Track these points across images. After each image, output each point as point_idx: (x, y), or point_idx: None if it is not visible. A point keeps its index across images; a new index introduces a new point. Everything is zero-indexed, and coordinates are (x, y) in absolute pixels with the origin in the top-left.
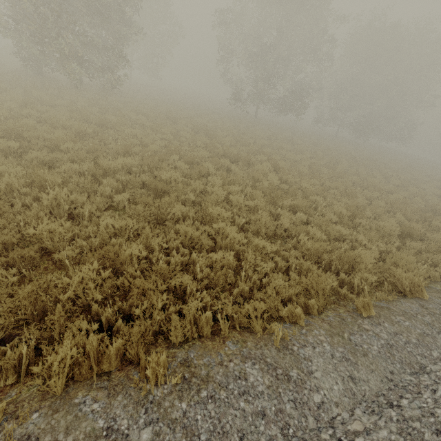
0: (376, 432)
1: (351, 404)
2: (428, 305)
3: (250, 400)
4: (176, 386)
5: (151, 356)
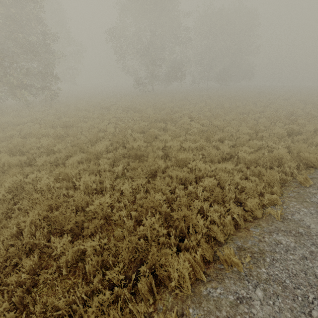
0: None
1: None
2: None
3: (292, 253)
4: (249, 262)
5: (226, 251)
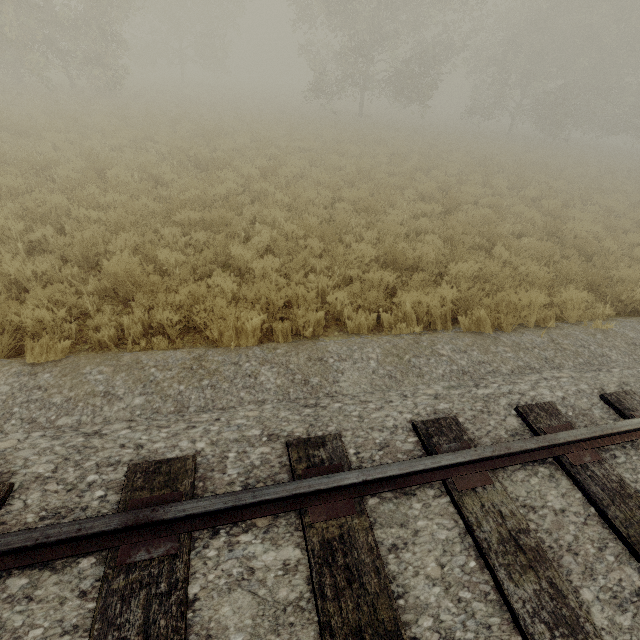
0: None
1: None
2: (215, 357)
3: None
4: None
5: None
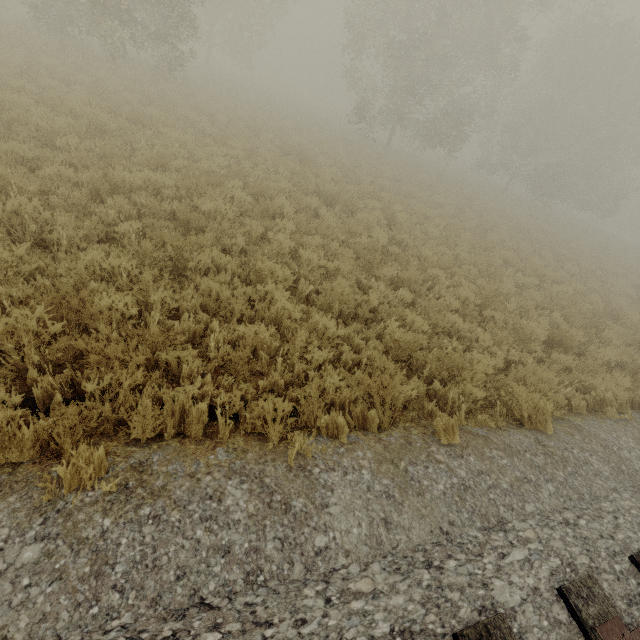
0: (388, 597)
1: (370, 555)
2: (548, 442)
3: (214, 529)
4: (107, 495)
5: (80, 449)
